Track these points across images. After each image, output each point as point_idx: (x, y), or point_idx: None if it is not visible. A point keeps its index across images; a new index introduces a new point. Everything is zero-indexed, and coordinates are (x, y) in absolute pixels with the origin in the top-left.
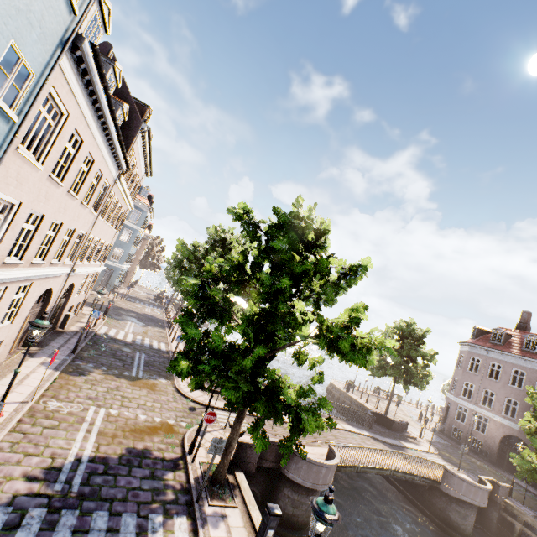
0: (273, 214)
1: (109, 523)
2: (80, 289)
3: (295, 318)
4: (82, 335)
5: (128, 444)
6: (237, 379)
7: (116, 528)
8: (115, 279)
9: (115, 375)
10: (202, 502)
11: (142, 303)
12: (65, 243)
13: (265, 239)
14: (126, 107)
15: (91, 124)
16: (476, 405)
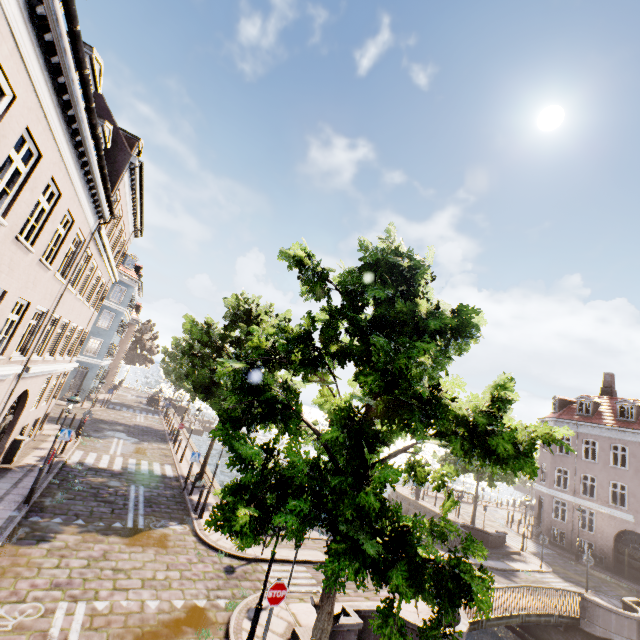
0: (360, 249)
1: None
2: (38, 399)
3: (441, 408)
4: (42, 471)
5: None
6: (353, 534)
7: None
8: (91, 381)
9: (99, 531)
10: None
11: (131, 410)
12: (11, 326)
13: (342, 292)
14: (108, 129)
15: (56, 129)
16: (575, 496)
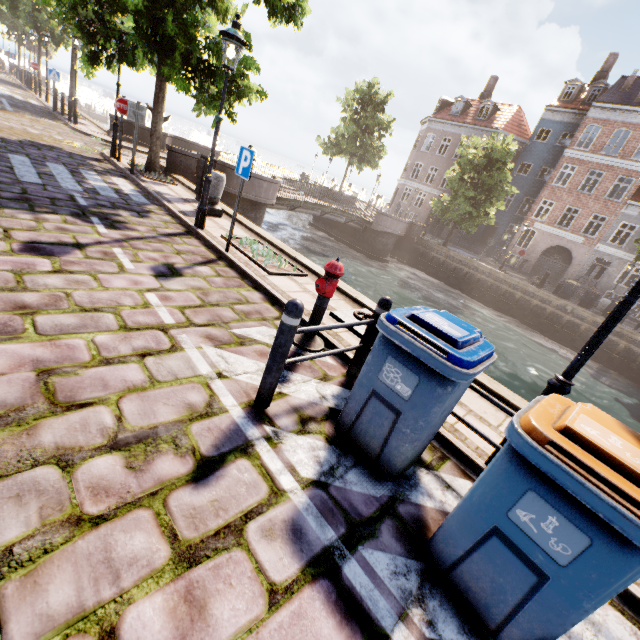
0: None
1: (33, 162)
2: None
3: None
4: None
5: (26, 139)
6: None
7: (43, 165)
8: None
9: None
10: (138, 176)
11: None
12: None
13: None
14: None
15: None
16: (420, 184)
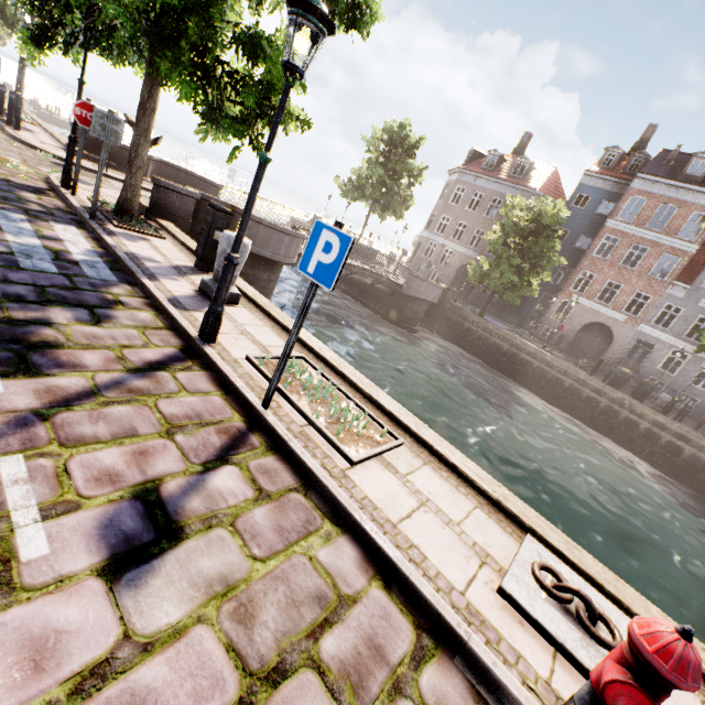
0: None
1: None
2: None
3: None
4: None
5: None
6: None
7: None
8: None
9: None
10: (103, 223)
11: None
12: None
13: None
14: None
15: None
16: (446, 240)
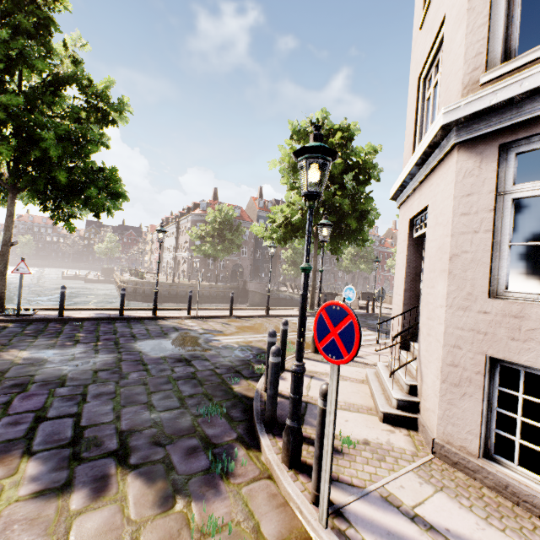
0: None
1: None
2: None
3: None
4: None
5: None
6: None
7: None
8: None
9: None
10: None
11: None
12: None
13: None
14: None
15: None
16: None
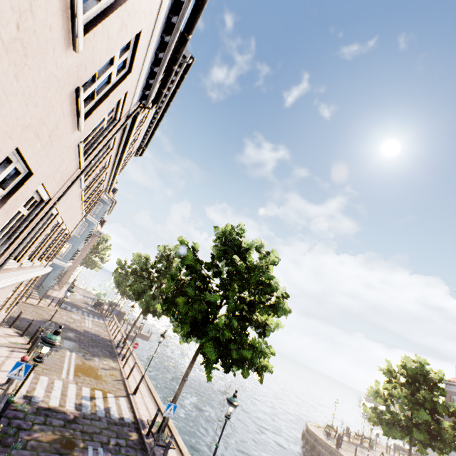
0: None
1: None
2: None
3: None
4: None
5: None
6: None
7: None
8: (52, 280)
9: None
10: None
11: (80, 311)
12: None
13: None
14: None
15: None
16: None
